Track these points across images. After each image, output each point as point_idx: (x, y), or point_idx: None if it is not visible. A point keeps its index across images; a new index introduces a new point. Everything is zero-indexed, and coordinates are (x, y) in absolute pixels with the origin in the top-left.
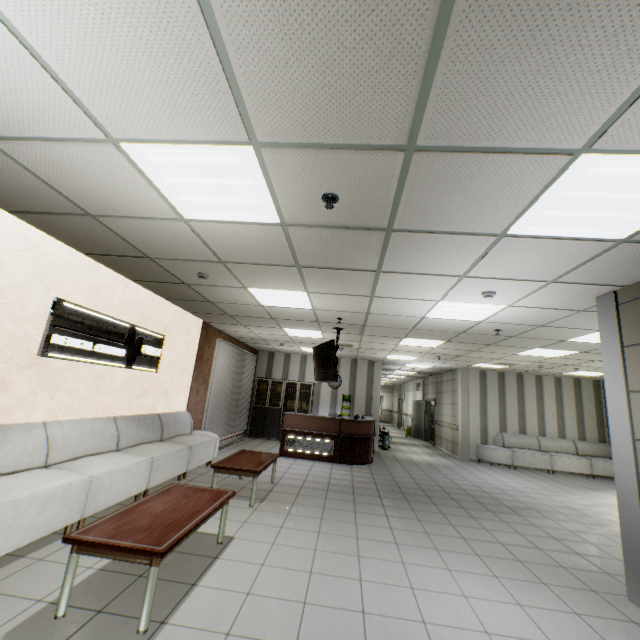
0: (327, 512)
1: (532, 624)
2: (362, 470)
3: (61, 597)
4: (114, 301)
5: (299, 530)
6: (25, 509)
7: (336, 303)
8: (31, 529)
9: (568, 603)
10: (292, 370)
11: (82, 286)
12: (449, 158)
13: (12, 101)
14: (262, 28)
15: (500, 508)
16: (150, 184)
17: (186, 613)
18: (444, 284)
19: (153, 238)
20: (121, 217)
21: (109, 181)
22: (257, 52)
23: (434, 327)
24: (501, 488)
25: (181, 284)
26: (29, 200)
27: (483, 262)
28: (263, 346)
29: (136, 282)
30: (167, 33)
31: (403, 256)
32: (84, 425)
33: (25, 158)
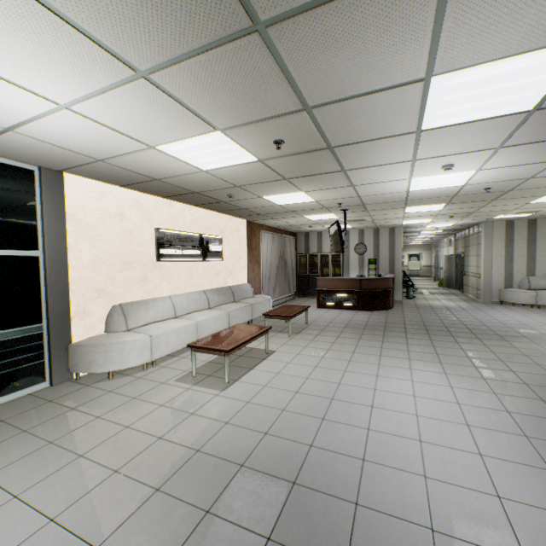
0: (339, 339)
1: (451, 395)
2: (379, 314)
3: (192, 368)
4: (186, 222)
5: (316, 348)
6: (171, 335)
7: (329, 195)
8: (176, 344)
9: (493, 388)
10: (324, 245)
11: (166, 217)
12: (336, 106)
13: (106, 145)
14: (194, 90)
15: (490, 336)
16: (178, 159)
17: (246, 378)
18: (403, 168)
19: (192, 183)
20: (172, 177)
21: (158, 163)
22: (197, 98)
23: (424, 196)
24: (506, 323)
25: (221, 202)
26: (127, 180)
27: (421, 149)
28: (297, 230)
29: (195, 206)
30: (155, 105)
31: (354, 159)
32: (188, 296)
33: (119, 164)
